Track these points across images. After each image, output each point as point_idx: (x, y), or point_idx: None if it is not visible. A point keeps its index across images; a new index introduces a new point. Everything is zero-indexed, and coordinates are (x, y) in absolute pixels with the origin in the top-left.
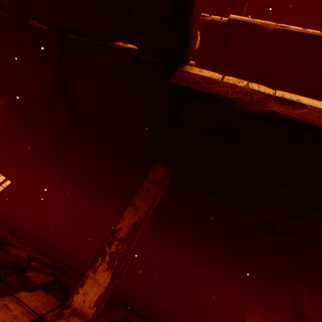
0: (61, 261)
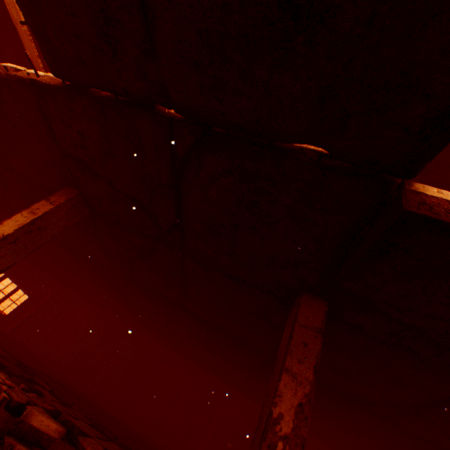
0: (128, 446)
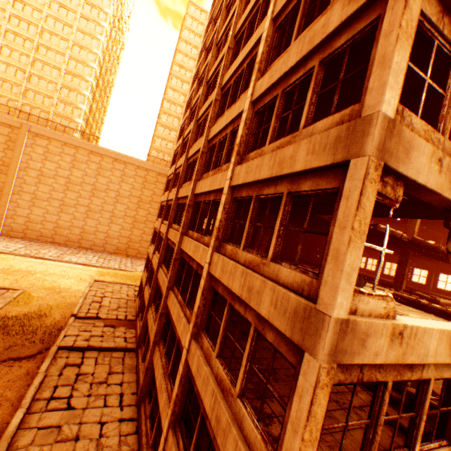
0: None
